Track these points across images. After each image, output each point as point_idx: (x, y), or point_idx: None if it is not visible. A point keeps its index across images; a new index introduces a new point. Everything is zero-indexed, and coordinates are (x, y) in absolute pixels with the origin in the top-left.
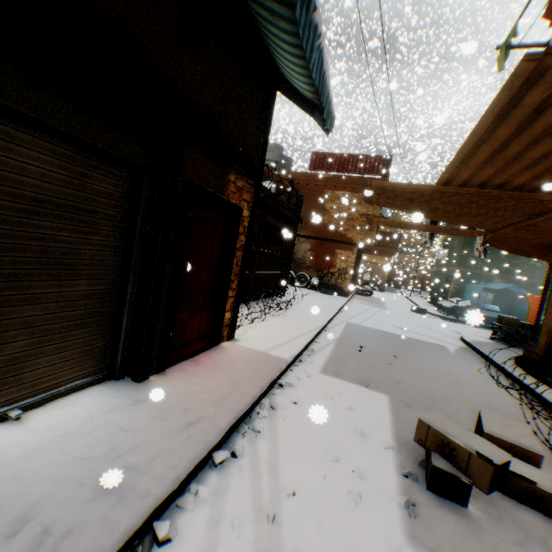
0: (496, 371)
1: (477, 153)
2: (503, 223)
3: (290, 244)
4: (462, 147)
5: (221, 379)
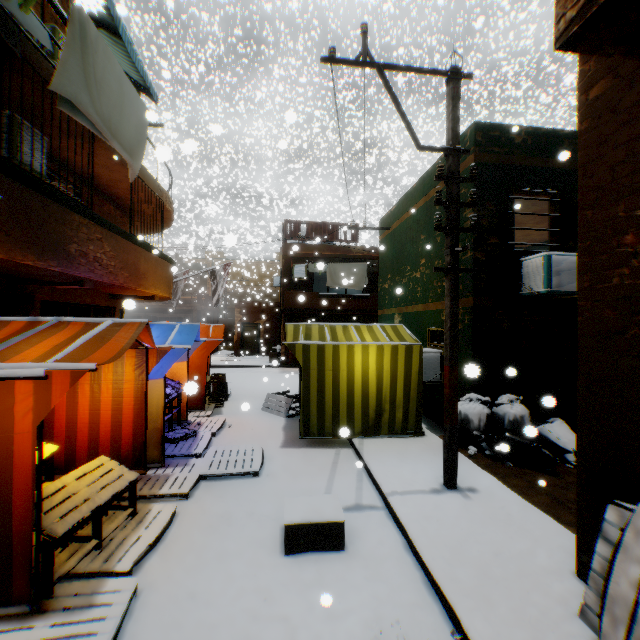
0: None
1: None
2: None
3: None
4: None
5: None
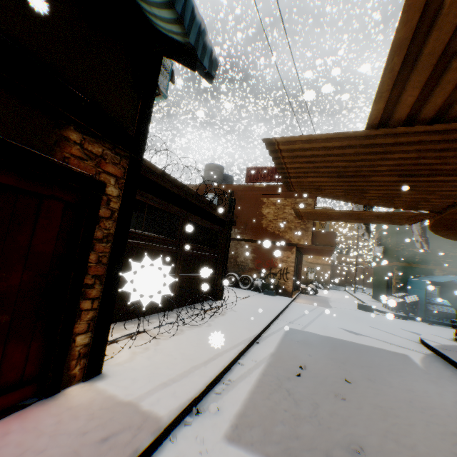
0: None
1: (438, 19)
2: (455, 197)
3: (224, 245)
4: (410, 0)
5: None
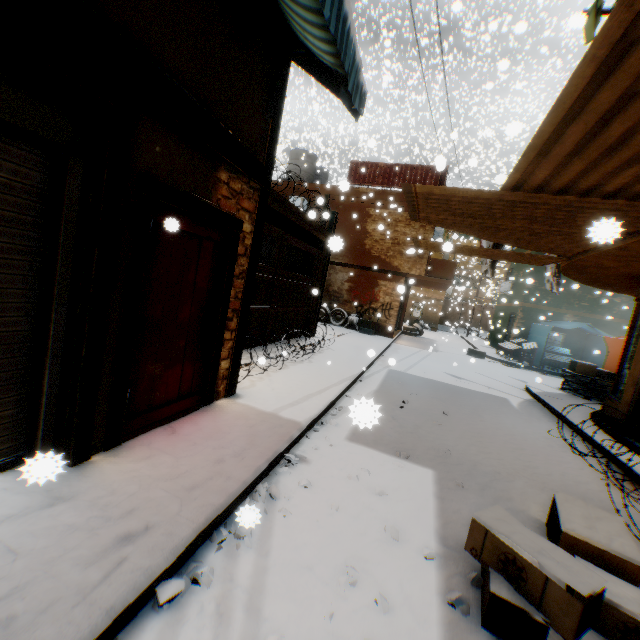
0: (569, 431)
1: (562, 139)
2: (584, 247)
3: (321, 273)
4: (542, 128)
5: (201, 456)
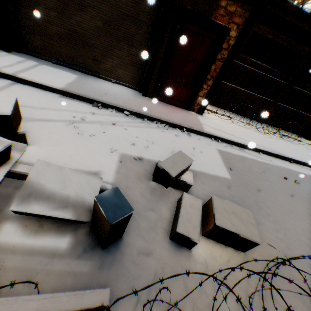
0: None
1: None
2: None
3: None
4: None
5: (163, 110)
